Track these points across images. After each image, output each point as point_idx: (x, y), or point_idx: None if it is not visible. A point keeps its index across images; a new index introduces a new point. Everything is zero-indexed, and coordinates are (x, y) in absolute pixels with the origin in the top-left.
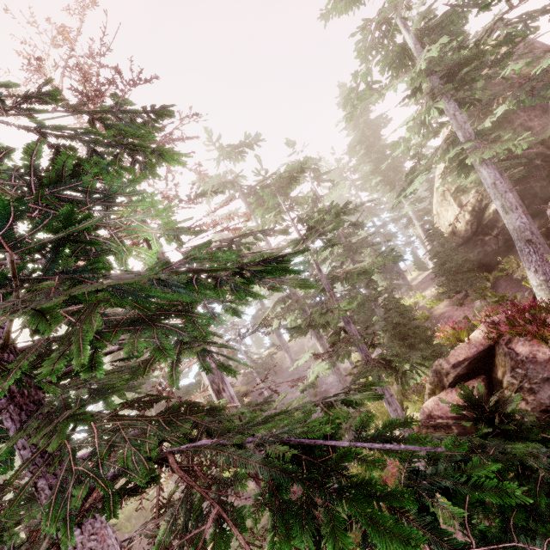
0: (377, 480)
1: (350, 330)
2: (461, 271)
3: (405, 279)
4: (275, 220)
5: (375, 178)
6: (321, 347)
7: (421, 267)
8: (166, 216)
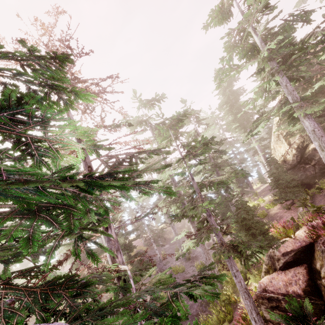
0: None
1: (210, 221)
2: (289, 186)
3: (251, 188)
4: (166, 145)
5: (234, 124)
6: (193, 228)
7: (262, 181)
8: (86, 137)
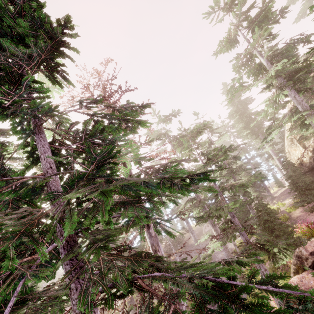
0: (267, 303)
1: (234, 221)
2: (310, 188)
3: (269, 192)
4: (189, 154)
5: (245, 131)
6: (215, 232)
7: (280, 185)
8: (136, 151)
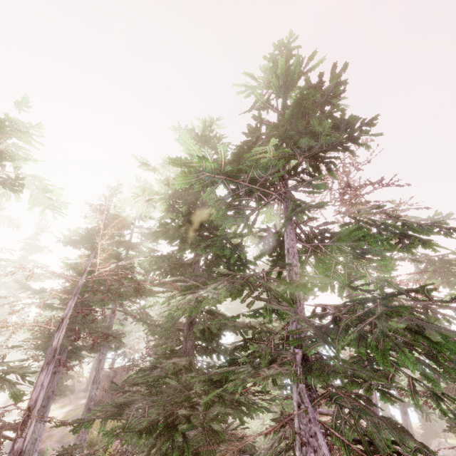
0: None
1: None
2: None
3: None
4: None
5: None
6: None
7: None
8: (388, 273)
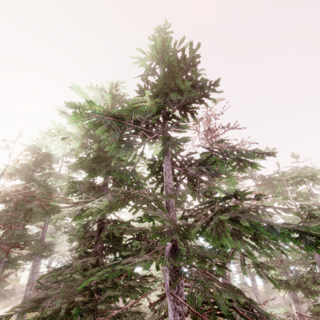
0: None
1: None
2: None
3: None
4: (283, 202)
5: None
6: (296, 310)
7: None
8: (233, 186)
